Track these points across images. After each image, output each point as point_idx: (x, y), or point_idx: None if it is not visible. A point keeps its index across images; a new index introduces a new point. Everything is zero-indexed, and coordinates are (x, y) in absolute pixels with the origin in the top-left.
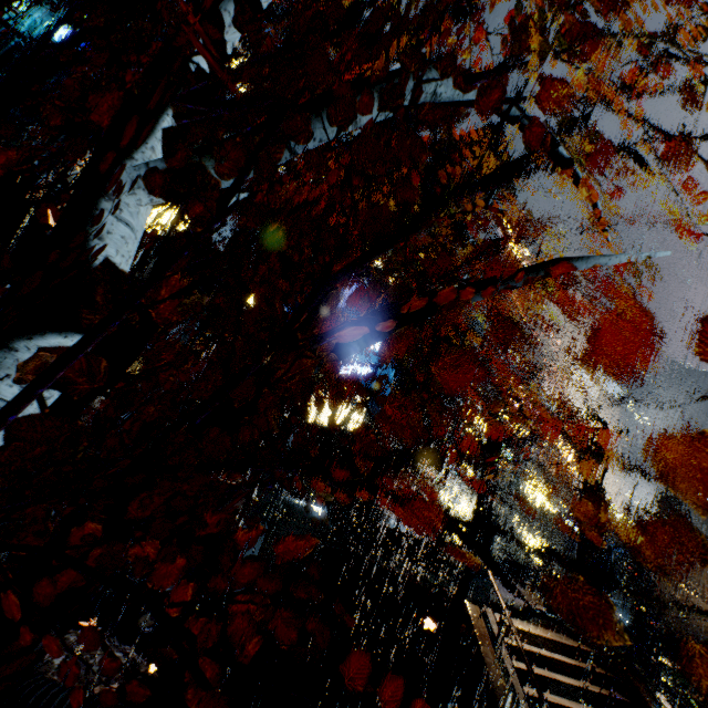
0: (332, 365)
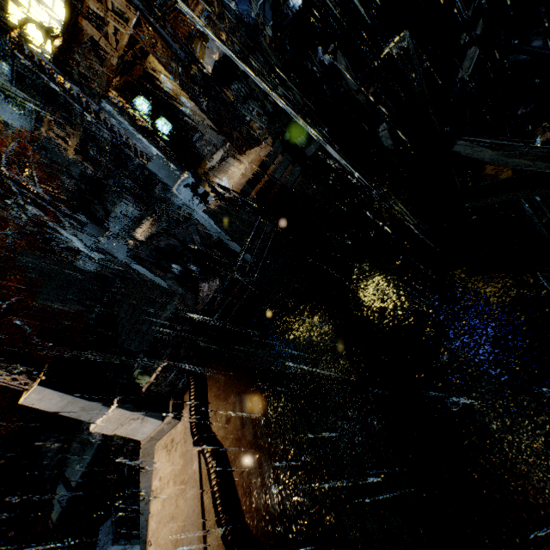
0: None
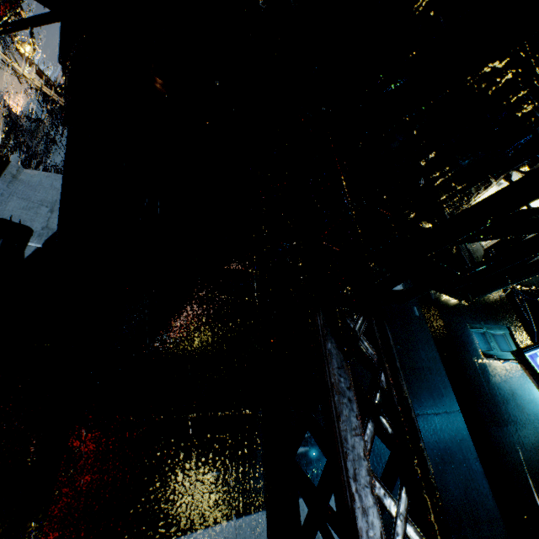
0: None
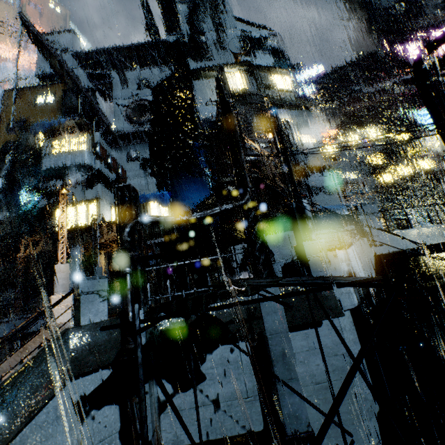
0: None
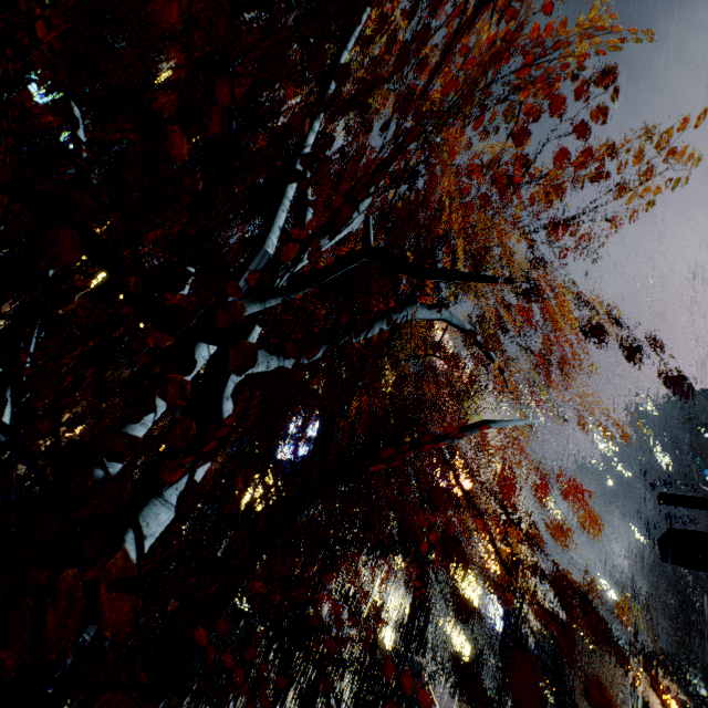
0: (270, 448)
